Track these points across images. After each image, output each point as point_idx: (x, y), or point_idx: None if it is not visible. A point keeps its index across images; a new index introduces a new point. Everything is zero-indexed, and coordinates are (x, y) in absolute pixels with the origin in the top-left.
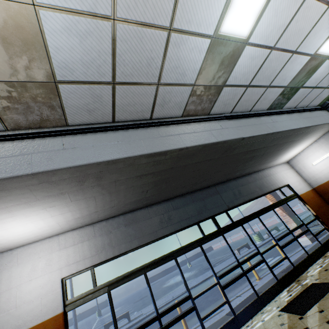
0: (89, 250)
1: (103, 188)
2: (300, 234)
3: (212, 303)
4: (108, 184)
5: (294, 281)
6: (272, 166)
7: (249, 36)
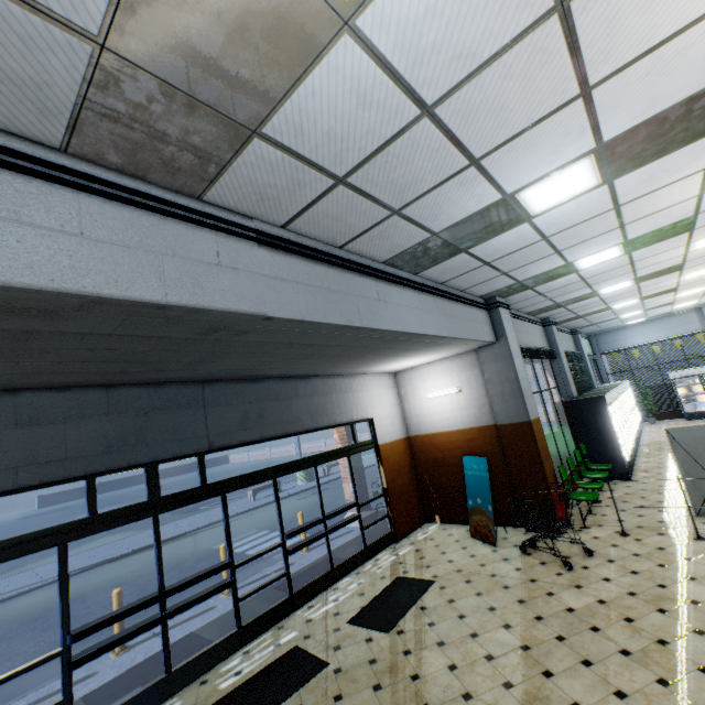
0: None
1: None
2: (339, 526)
3: (101, 631)
4: None
5: (273, 628)
6: (362, 373)
7: None
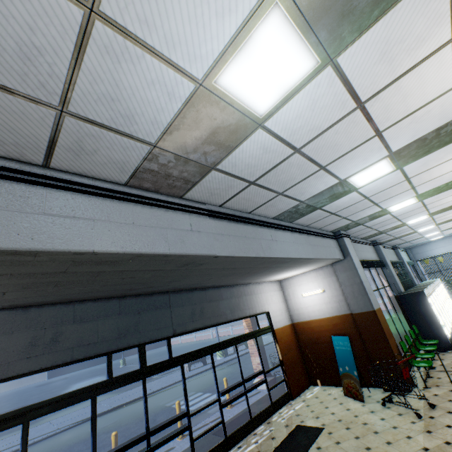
0: None
1: None
2: (253, 387)
3: None
4: None
5: None
6: (260, 282)
7: (267, 116)
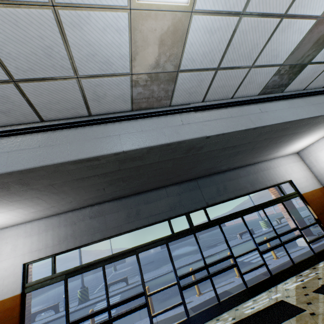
0: (52, 239)
1: (40, 190)
2: (289, 240)
3: (190, 288)
4: (43, 187)
5: (266, 291)
6: (274, 158)
7: (193, 0)
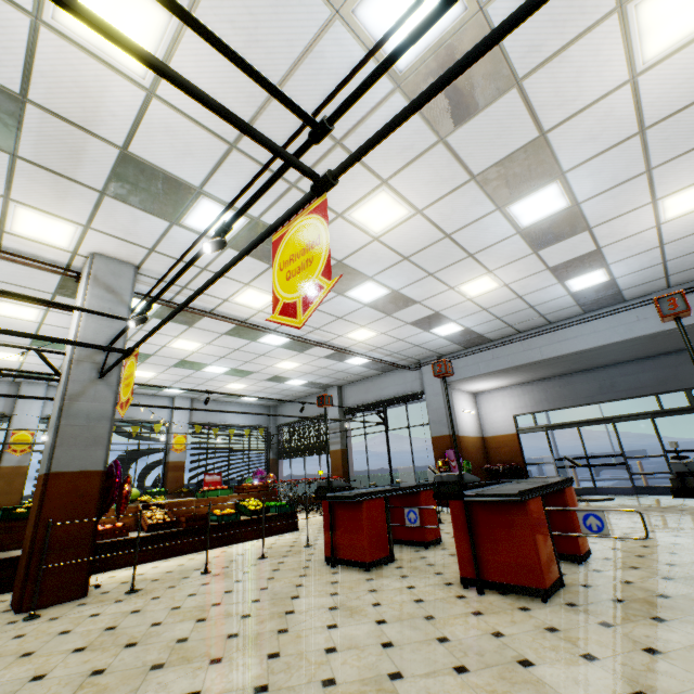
0: (529, 401)
1: (522, 371)
2: None
3: None
4: (525, 370)
5: None
6: None
7: (611, 278)
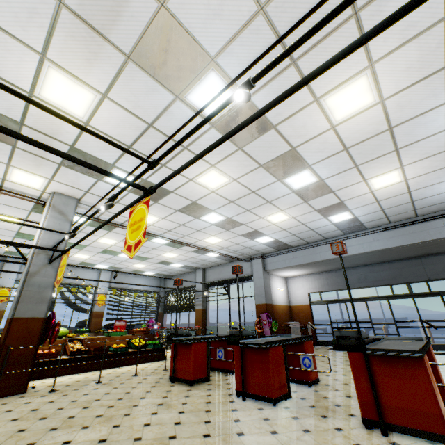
0: (318, 285)
1: (311, 266)
2: None
3: None
4: (312, 266)
5: None
6: None
7: (354, 216)
